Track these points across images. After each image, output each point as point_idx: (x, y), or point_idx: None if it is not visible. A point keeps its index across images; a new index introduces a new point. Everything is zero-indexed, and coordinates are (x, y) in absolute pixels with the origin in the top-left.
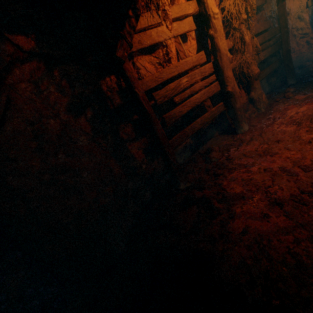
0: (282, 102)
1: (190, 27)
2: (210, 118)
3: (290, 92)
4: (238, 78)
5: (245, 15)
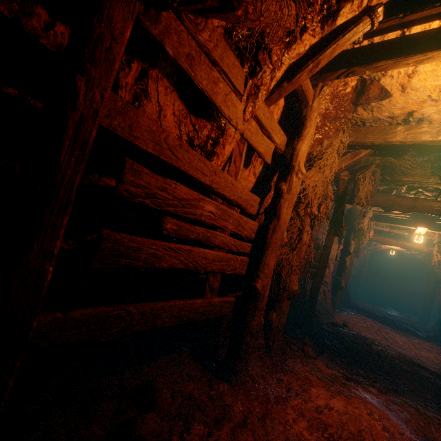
0: (300, 358)
1: (265, 152)
2: (200, 315)
3: (307, 345)
4: None
5: (316, 210)
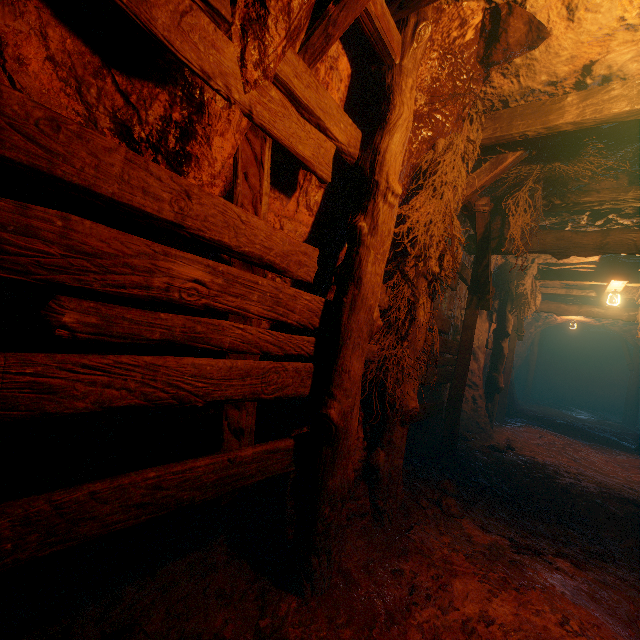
0: (436, 521)
1: (315, 158)
2: (210, 487)
3: (448, 492)
4: (366, 390)
5: (436, 266)
